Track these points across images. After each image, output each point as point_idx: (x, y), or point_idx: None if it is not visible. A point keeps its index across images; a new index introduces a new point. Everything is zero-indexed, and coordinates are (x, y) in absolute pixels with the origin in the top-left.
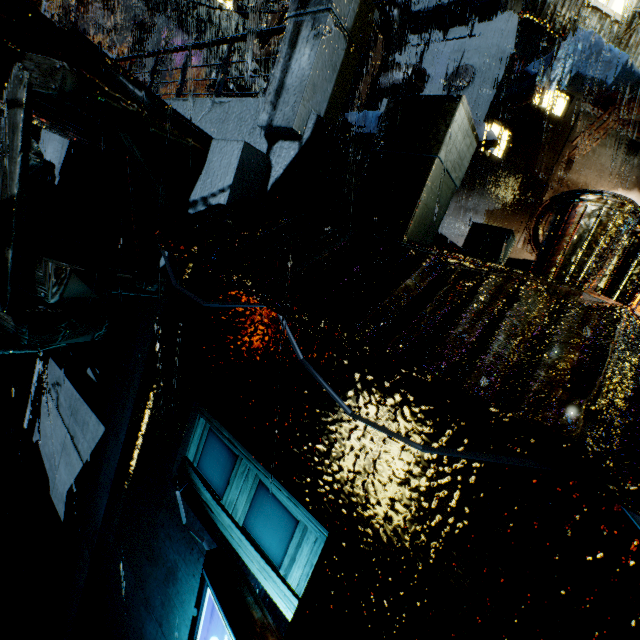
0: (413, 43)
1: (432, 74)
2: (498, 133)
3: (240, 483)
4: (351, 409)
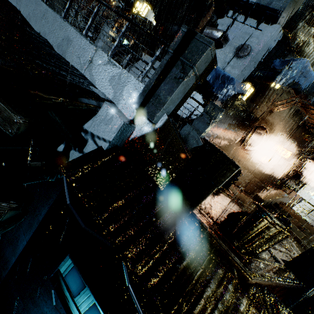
0: (228, 15)
1: (231, 40)
2: (248, 88)
3: (85, 297)
4: (145, 310)
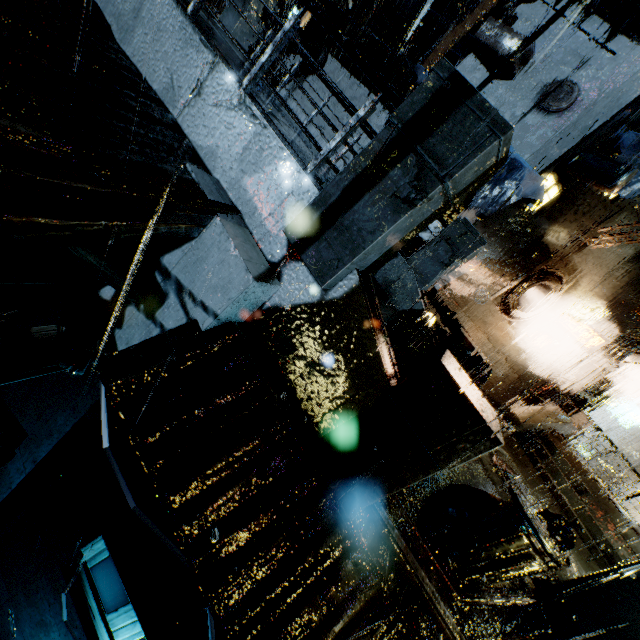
0: None
1: (538, 64)
2: (549, 187)
3: (127, 621)
4: None
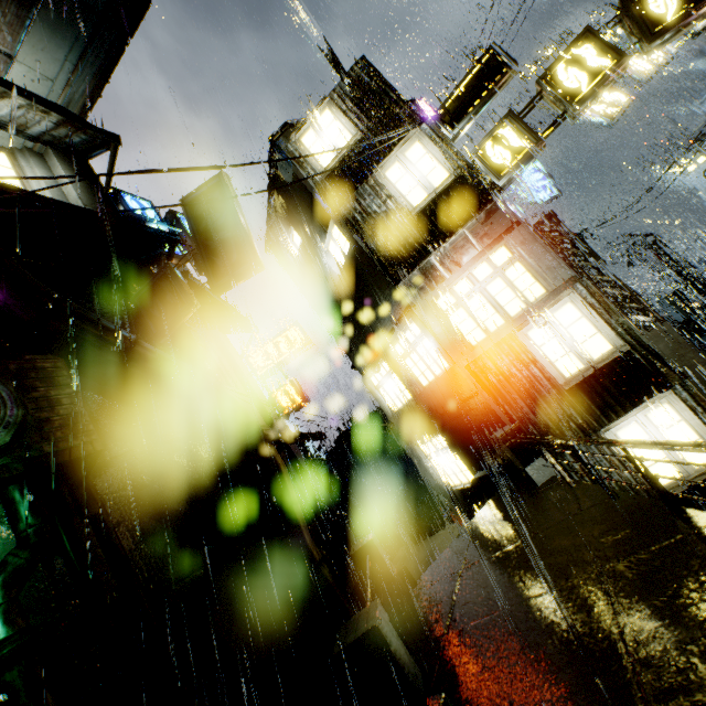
0: None
1: None
2: None
3: None
4: None
